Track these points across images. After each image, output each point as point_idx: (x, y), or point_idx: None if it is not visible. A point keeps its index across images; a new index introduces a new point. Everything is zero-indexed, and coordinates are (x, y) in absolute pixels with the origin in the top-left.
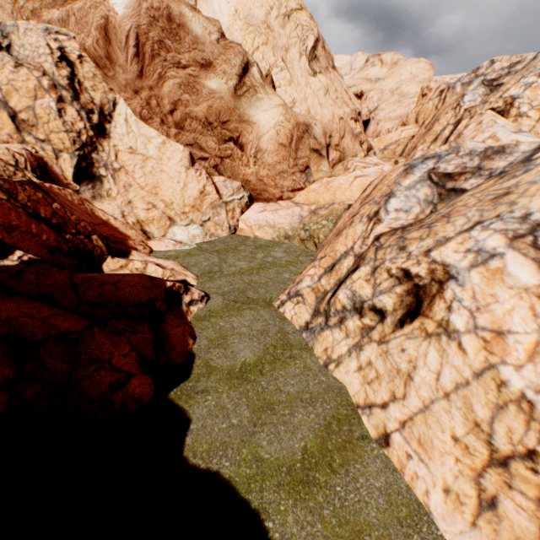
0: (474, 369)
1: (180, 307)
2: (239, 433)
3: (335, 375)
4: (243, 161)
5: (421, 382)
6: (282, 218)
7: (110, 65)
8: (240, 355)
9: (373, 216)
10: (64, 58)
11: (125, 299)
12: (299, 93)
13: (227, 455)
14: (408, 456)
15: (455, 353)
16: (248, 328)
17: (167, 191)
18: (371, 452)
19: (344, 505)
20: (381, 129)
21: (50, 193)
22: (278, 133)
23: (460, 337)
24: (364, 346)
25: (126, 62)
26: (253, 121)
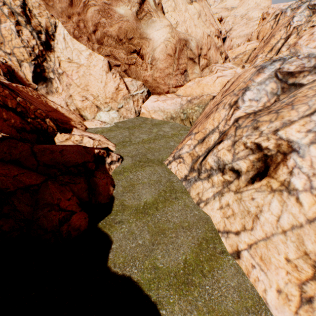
0: (308, 217)
1: (104, 166)
2: (143, 250)
3: (204, 210)
4: (143, 67)
5: (265, 221)
6: (169, 105)
7: None
8: (143, 197)
9: (233, 104)
10: None
11: (68, 162)
12: (180, 17)
13: (135, 265)
14: (253, 266)
15: (293, 205)
16: (148, 179)
17: (94, 88)
18: (228, 262)
19: (211, 299)
20: (233, 44)
21: (16, 90)
22: (166, 46)
23: (298, 194)
24: (225, 193)
25: None
26: (149, 37)
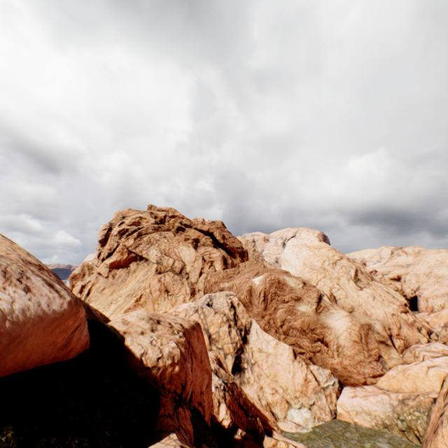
0: None
1: None
2: None
3: None
4: (329, 353)
5: None
6: (373, 404)
7: (250, 305)
8: None
9: None
10: (232, 305)
11: None
12: (354, 301)
13: None
14: None
15: None
16: None
17: (282, 379)
18: None
19: None
20: (432, 305)
21: None
22: (350, 333)
23: None
24: None
25: (258, 303)
26: (330, 326)
